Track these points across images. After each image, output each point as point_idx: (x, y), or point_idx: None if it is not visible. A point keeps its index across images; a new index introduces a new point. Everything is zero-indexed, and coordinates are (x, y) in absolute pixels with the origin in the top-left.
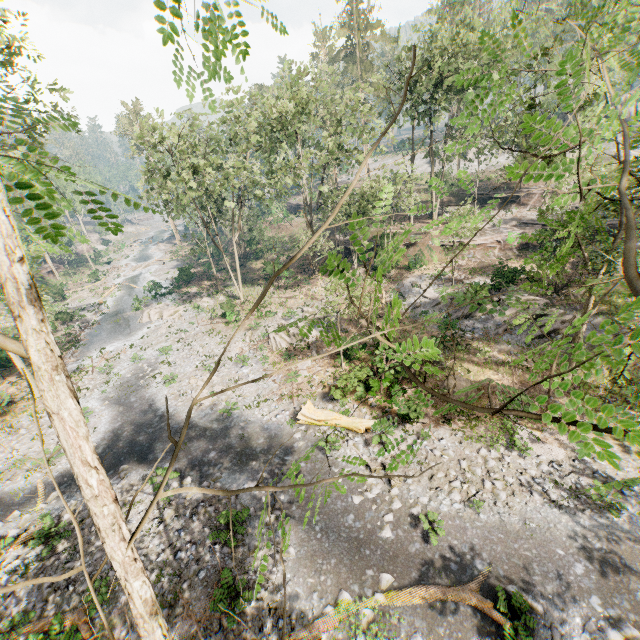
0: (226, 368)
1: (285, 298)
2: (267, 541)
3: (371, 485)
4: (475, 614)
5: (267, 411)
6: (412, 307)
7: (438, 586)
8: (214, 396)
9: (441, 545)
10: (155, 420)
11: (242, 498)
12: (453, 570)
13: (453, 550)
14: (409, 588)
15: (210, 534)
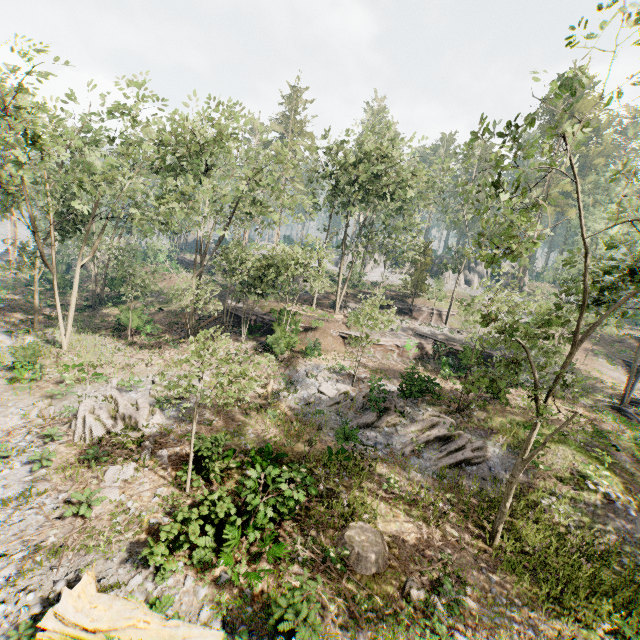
0: None
1: (135, 359)
2: None
3: None
4: None
5: None
6: (304, 402)
7: None
8: None
9: None
10: None
11: None
12: None
13: None
14: None
15: None
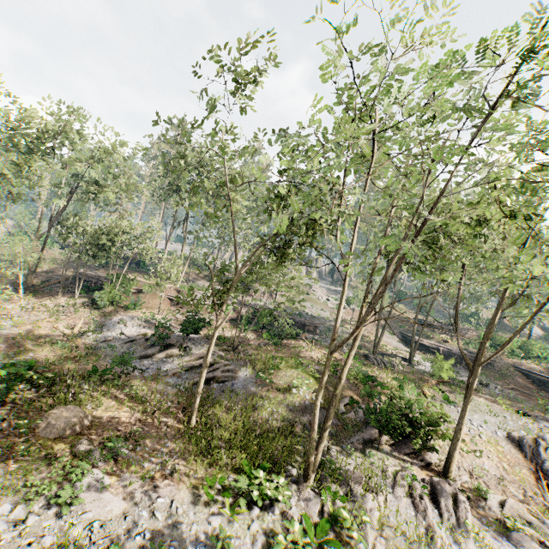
0: None
1: None
2: None
3: None
4: None
5: None
6: (103, 340)
7: None
8: None
9: None
10: None
11: None
12: None
13: None
14: None
15: None
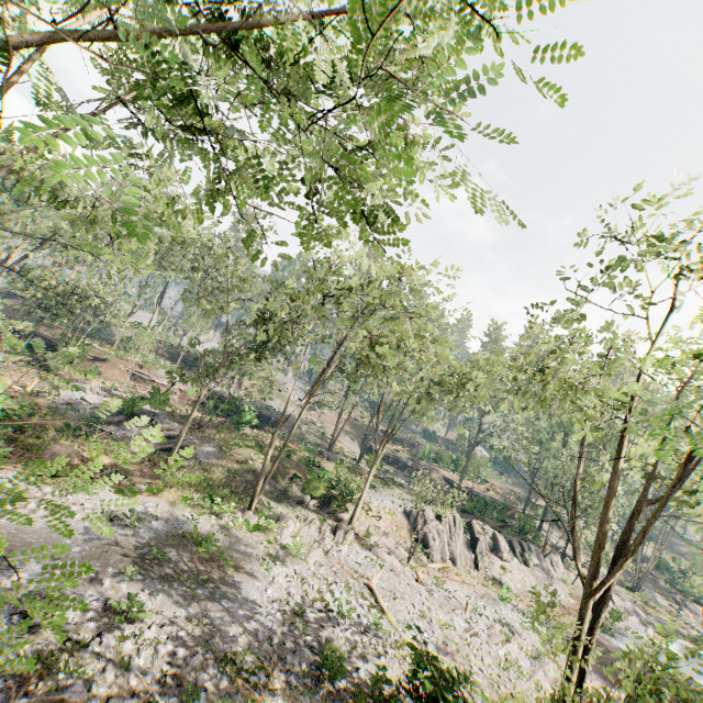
0: None
1: None
2: None
3: None
4: None
5: None
6: (63, 402)
7: None
8: None
9: None
10: None
11: None
12: None
13: None
14: None
15: None
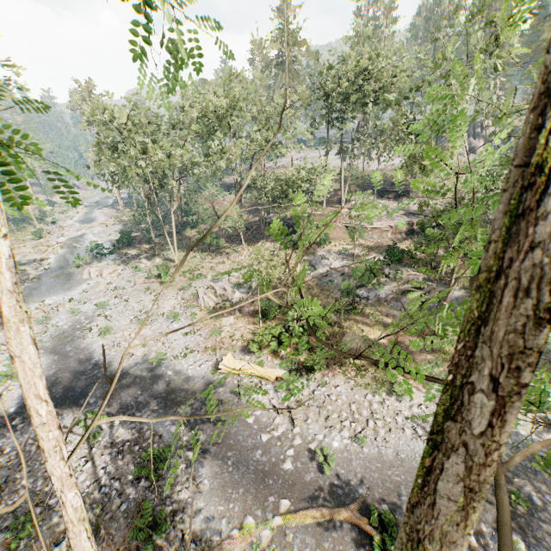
0: (158, 322)
1: (215, 263)
2: (185, 475)
3: (277, 425)
4: (354, 530)
5: (192, 361)
6: (321, 276)
7: (326, 508)
8: (145, 347)
9: (331, 474)
10: (88, 368)
11: (165, 438)
12: (339, 494)
13: (340, 478)
14: (303, 511)
15: (133, 470)
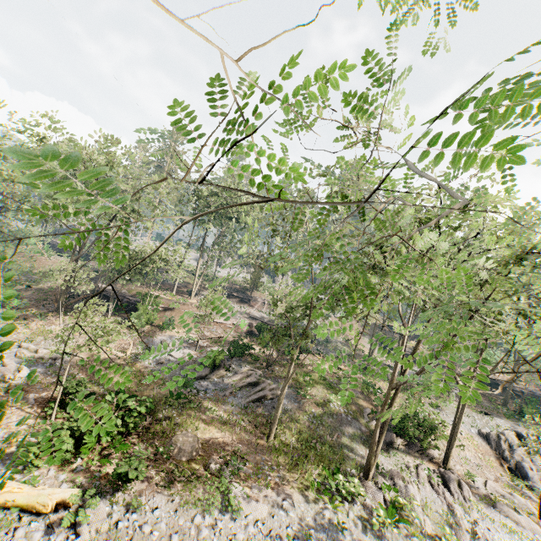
0: None
1: (0, 328)
2: None
3: None
4: None
5: None
6: (156, 362)
7: None
8: None
9: None
10: None
11: None
12: None
13: None
14: None
15: None
